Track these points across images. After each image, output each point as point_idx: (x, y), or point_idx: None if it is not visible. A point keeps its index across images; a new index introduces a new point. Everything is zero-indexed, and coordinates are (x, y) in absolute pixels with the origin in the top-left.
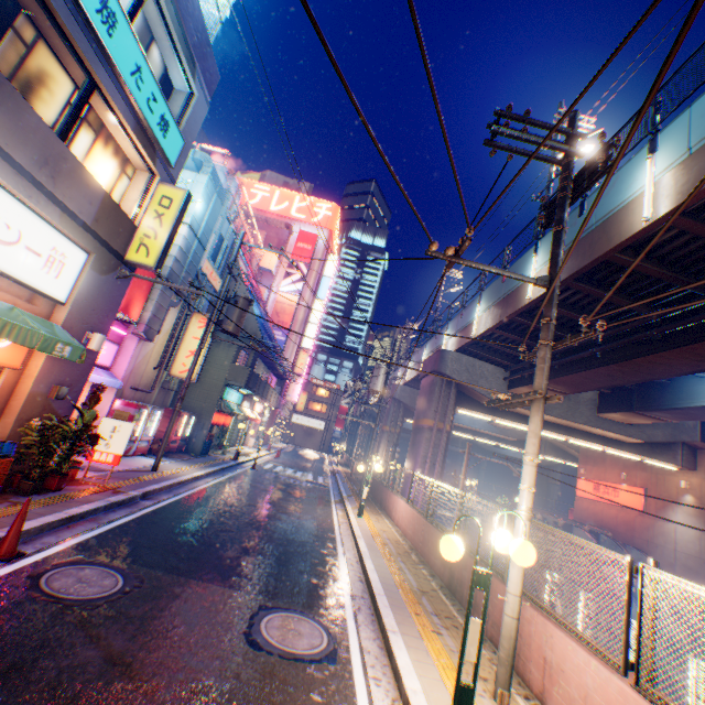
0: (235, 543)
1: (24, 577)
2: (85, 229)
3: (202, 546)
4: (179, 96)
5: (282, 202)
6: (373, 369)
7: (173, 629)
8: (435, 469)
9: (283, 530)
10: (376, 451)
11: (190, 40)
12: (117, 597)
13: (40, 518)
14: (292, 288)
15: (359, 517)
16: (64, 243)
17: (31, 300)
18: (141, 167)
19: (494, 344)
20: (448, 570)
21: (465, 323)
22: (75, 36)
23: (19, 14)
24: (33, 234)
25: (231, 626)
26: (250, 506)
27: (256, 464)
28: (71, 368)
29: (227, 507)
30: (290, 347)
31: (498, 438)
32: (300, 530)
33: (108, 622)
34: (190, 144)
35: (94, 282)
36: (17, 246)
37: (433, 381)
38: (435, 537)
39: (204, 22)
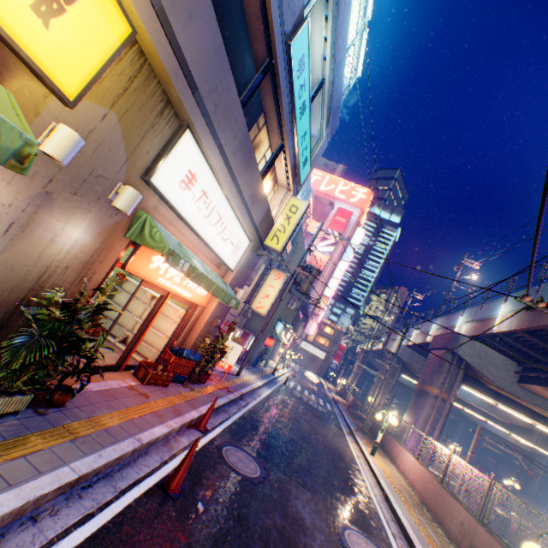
0: (302, 455)
1: (215, 448)
2: (254, 228)
3: (285, 451)
4: (311, 139)
5: (329, 184)
6: (389, 332)
7: (299, 519)
8: (434, 432)
9: (325, 451)
10: (371, 393)
11: (331, 108)
12: (261, 480)
13: (207, 404)
14: (325, 249)
15: (371, 455)
16: (243, 237)
17: (218, 266)
18: (283, 186)
19: (513, 341)
20: (468, 541)
21: (484, 315)
22: (286, 124)
23: (262, 114)
24: (235, 233)
25: (329, 529)
26: (297, 421)
27: (286, 381)
28: (223, 308)
29: (284, 418)
30: (314, 293)
31: (488, 415)
32: (335, 454)
33: (266, 499)
34: (311, 170)
35: (247, 258)
36: (227, 240)
37: (443, 356)
38: (451, 504)
39: (341, 95)
